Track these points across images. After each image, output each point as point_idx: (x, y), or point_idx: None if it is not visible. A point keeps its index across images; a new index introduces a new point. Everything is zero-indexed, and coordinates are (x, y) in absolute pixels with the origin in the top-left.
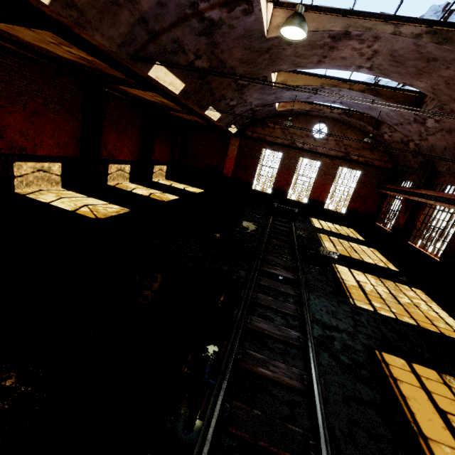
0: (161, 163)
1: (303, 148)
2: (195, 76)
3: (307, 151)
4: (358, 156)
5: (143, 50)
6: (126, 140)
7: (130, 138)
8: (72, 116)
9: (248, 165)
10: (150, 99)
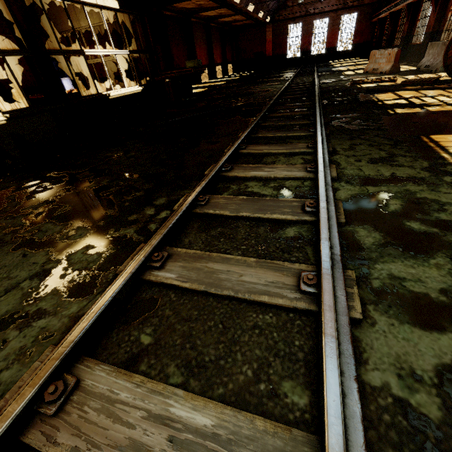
0: (229, 63)
1: (315, 12)
2: (257, 0)
3: (318, 13)
4: (353, 1)
5: (248, 1)
6: (218, 51)
7: (218, 49)
8: (205, 44)
9: (281, 42)
10: (227, 21)
